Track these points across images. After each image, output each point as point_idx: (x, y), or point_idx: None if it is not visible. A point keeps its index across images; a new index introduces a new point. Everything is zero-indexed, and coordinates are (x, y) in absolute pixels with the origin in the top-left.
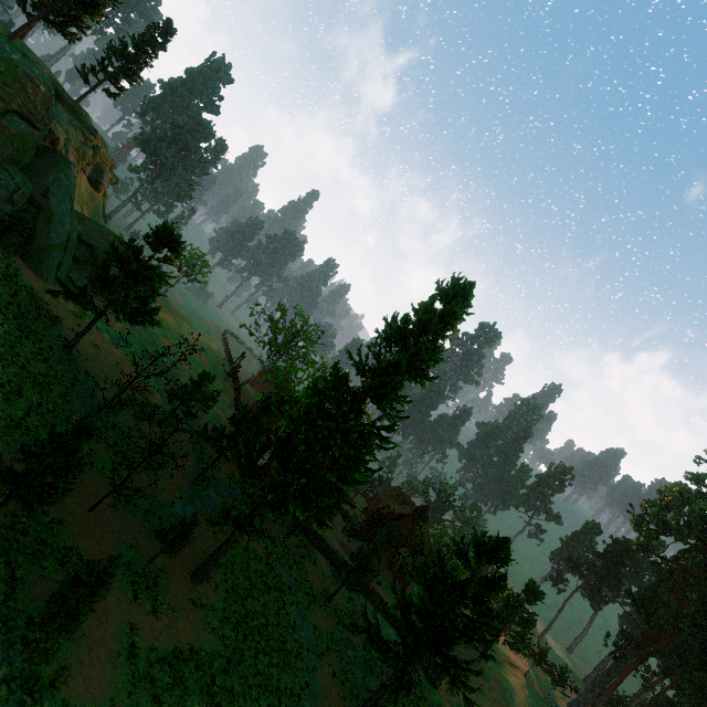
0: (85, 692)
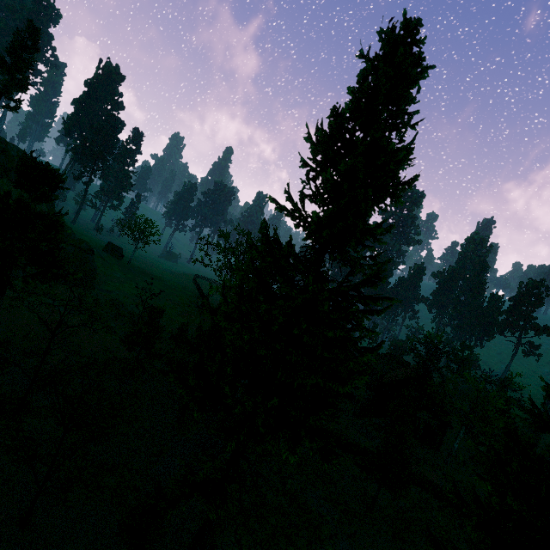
0: None
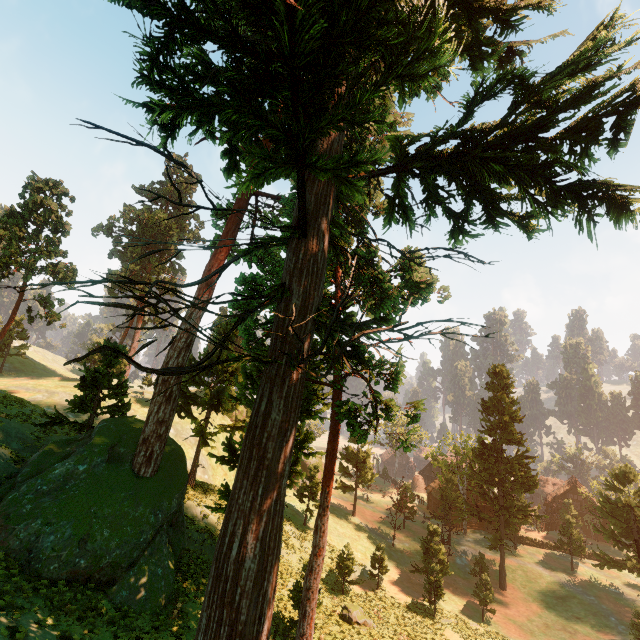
0: (520, 637)
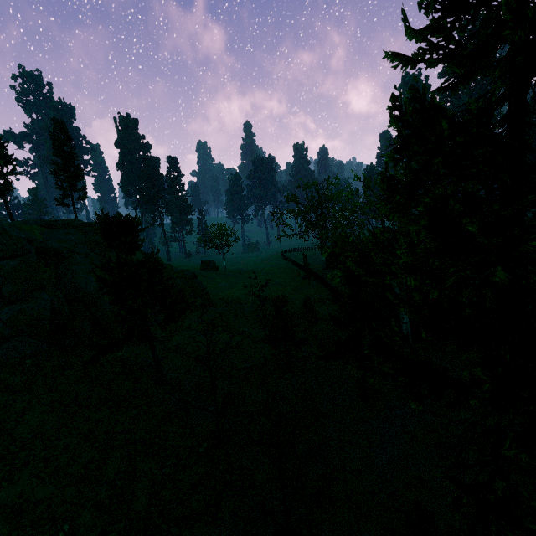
0: None
